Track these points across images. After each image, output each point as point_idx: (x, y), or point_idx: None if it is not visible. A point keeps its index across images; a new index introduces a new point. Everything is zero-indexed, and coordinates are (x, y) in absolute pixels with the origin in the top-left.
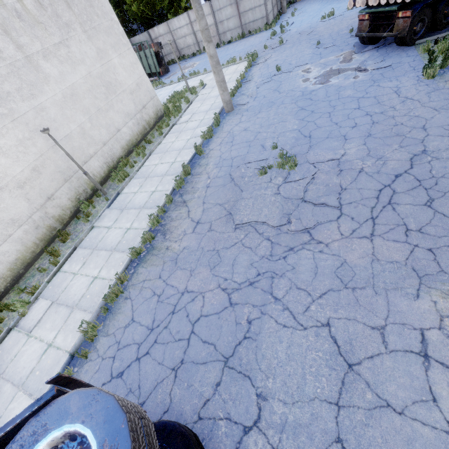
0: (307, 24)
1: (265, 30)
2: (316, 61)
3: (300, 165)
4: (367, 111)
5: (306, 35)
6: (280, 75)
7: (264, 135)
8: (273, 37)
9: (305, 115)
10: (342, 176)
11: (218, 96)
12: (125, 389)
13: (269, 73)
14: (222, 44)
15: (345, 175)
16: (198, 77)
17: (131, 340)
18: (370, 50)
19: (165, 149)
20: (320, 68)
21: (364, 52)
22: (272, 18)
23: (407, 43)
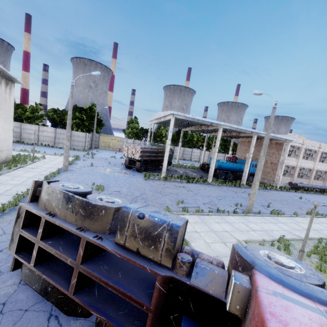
0: (104, 156)
1: (83, 151)
2: (109, 167)
3: (105, 191)
4: (128, 183)
5: (104, 159)
6: (93, 166)
7: (87, 181)
8: (87, 154)
9: (106, 179)
10: (121, 195)
11: (56, 164)
12: (7, 254)
13: (87, 164)
14: (55, 147)
15: (122, 195)
16: (39, 154)
17: (6, 239)
18: (129, 170)
19: (16, 175)
20: (111, 169)
21: (127, 170)
22: (87, 148)
23: (139, 171)
